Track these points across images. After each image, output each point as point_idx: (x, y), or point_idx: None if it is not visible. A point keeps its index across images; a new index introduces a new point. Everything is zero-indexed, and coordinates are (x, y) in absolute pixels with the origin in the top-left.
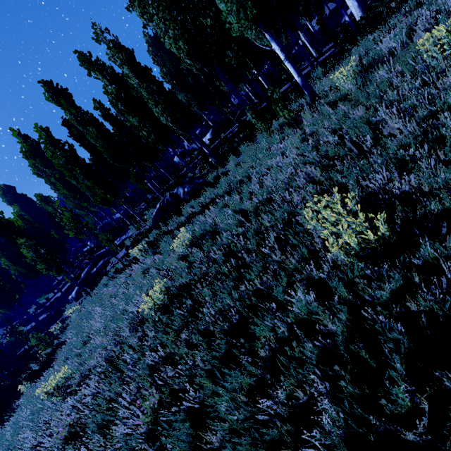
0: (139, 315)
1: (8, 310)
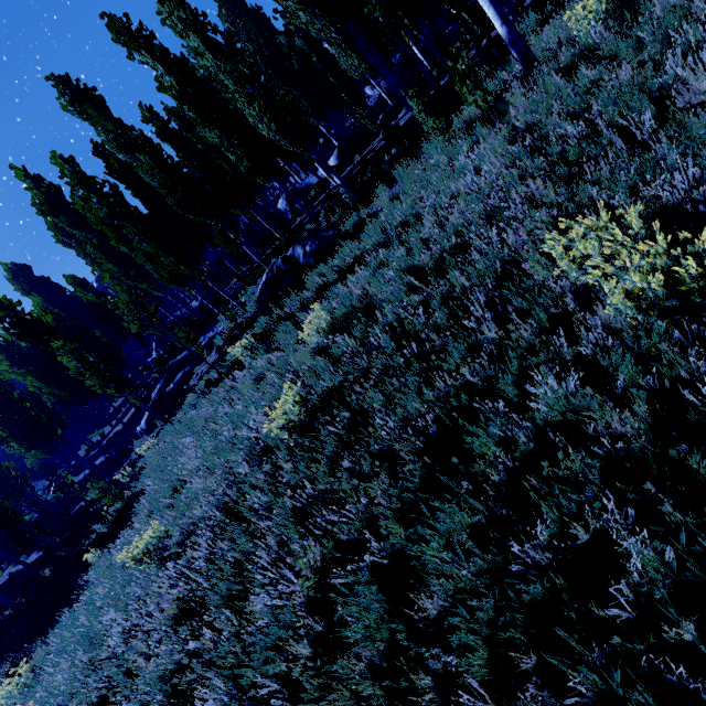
0: (260, 442)
1: (48, 453)
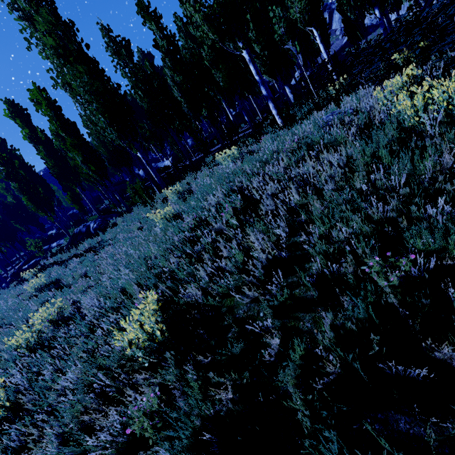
0: None
1: None
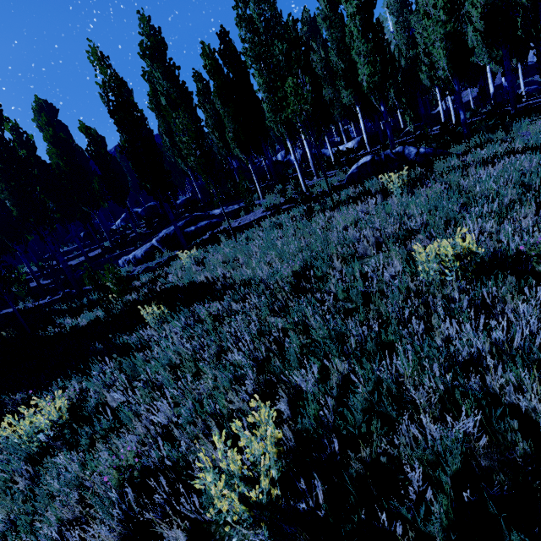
0: None
1: None
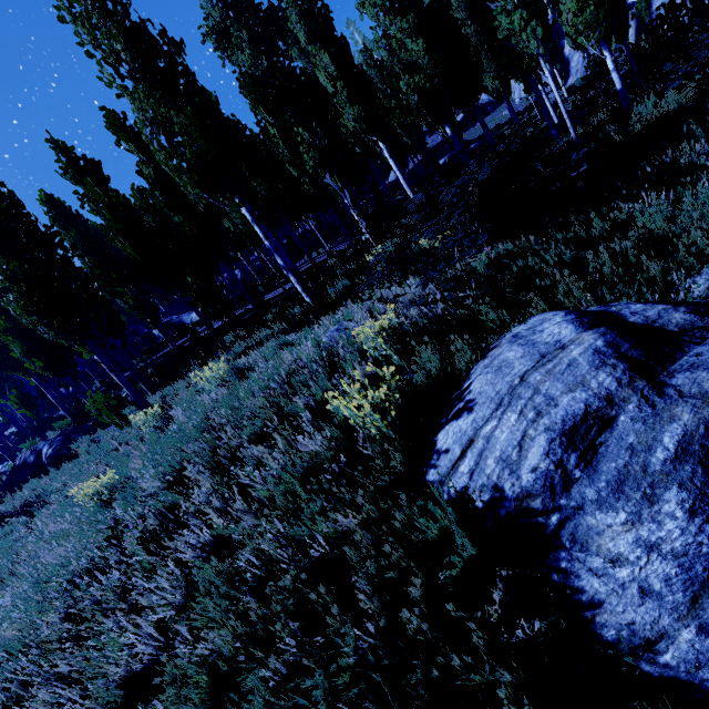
0: None
1: None
